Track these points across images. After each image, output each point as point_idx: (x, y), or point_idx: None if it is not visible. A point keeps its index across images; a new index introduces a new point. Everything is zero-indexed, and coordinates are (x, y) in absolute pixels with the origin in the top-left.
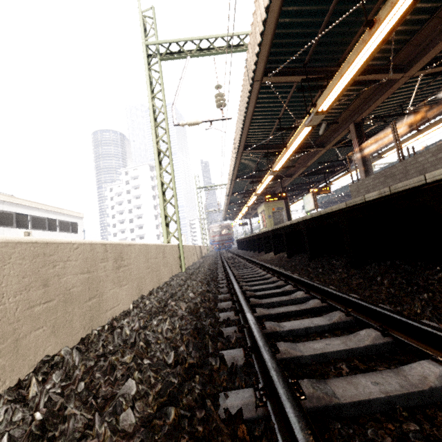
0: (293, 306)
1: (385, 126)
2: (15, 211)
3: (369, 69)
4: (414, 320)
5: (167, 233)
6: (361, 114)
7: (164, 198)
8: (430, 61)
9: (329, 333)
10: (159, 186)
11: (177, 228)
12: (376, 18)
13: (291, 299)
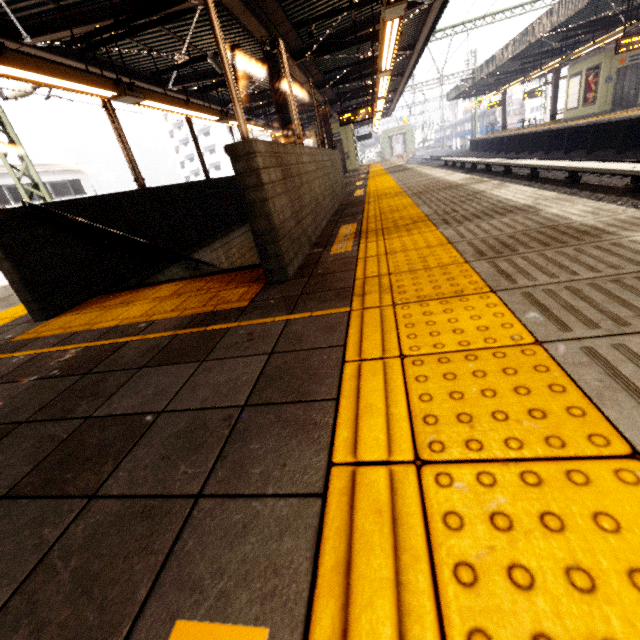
0: None
1: None
2: None
3: None
4: None
5: None
6: (255, 35)
7: None
8: None
9: None
10: (24, 196)
11: None
12: None
13: None
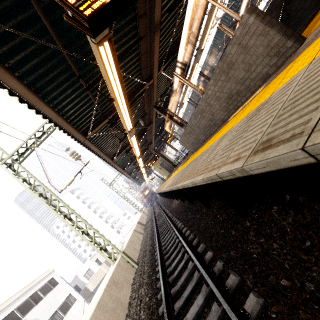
0: (189, 285)
1: (171, 89)
2: (1, 319)
3: (135, 89)
4: (220, 297)
5: (109, 254)
6: (153, 102)
7: (90, 237)
8: (159, 63)
9: (206, 305)
10: (80, 236)
11: (112, 248)
12: (112, 97)
13: (188, 272)
